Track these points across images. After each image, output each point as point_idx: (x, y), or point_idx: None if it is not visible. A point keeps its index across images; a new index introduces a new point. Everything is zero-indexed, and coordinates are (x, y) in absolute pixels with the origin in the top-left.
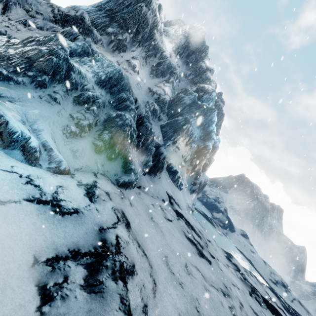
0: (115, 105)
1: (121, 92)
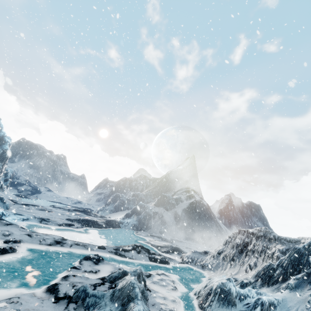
0: None
1: None
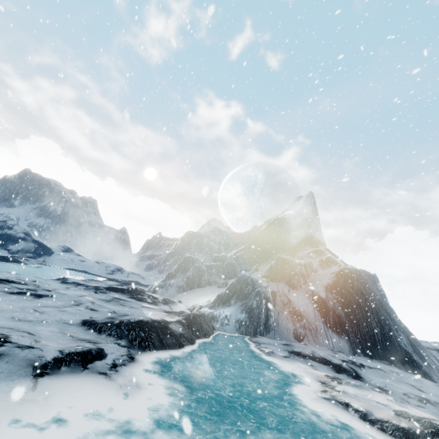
0: None
1: None
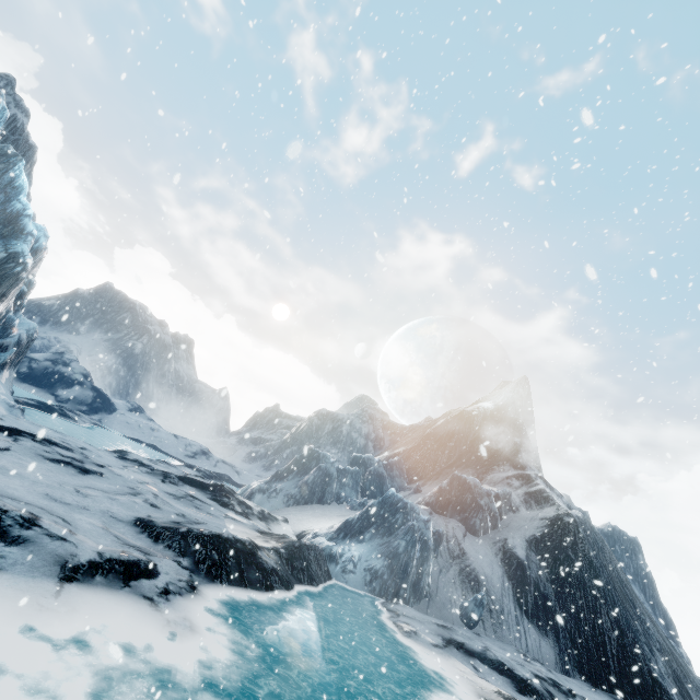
0: None
1: None
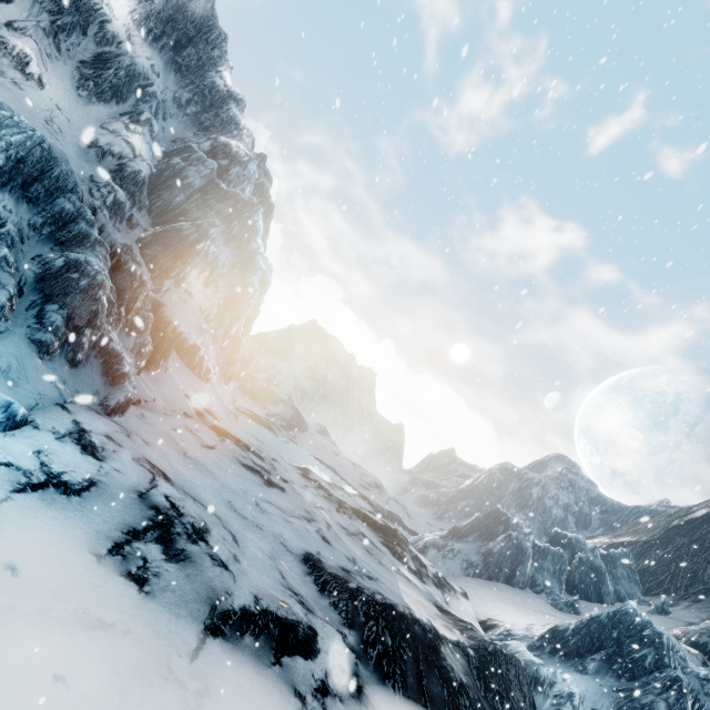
0: (49, 232)
1: (57, 197)
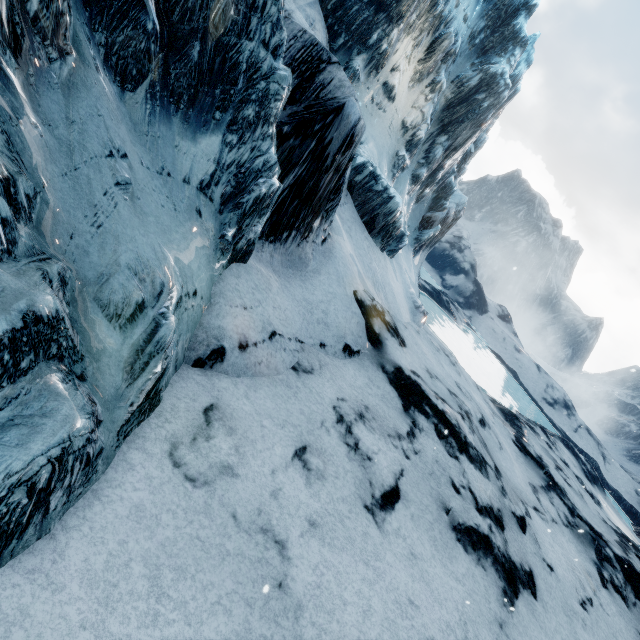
0: None
1: None
